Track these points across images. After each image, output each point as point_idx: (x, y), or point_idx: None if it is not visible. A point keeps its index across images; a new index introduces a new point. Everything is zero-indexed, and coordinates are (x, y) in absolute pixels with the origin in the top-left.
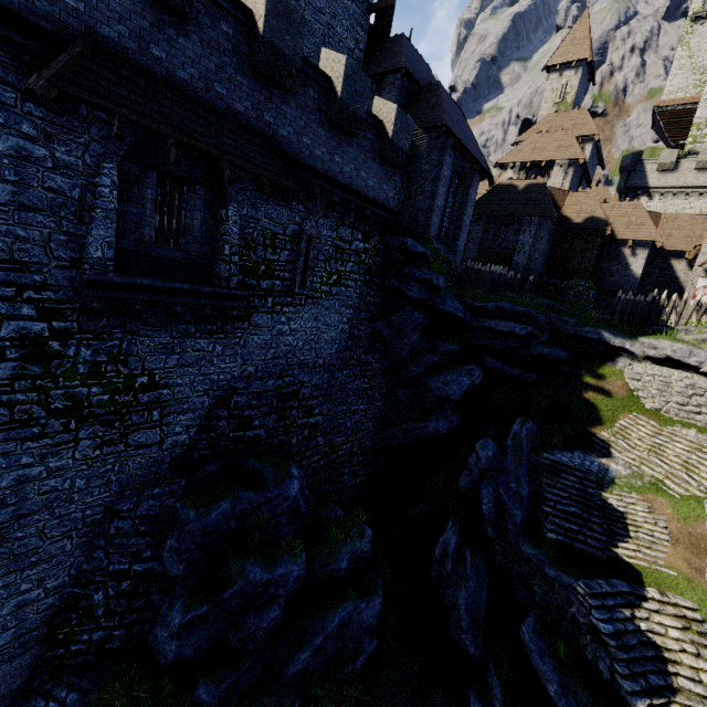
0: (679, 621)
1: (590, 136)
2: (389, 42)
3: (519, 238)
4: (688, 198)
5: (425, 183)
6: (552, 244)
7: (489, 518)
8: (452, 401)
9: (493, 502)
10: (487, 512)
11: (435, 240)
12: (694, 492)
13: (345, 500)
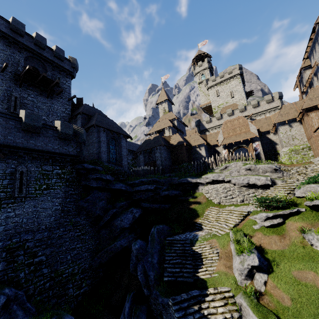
0: (223, 301)
1: (174, 118)
2: (80, 107)
3: (155, 155)
4: (220, 128)
5: (95, 144)
6: (171, 154)
7: (143, 283)
8: (127, 228)
9: (143, 272)
10: (141, 279)
11: (107, 163)
12: (226, 231)
13: (73, 306)
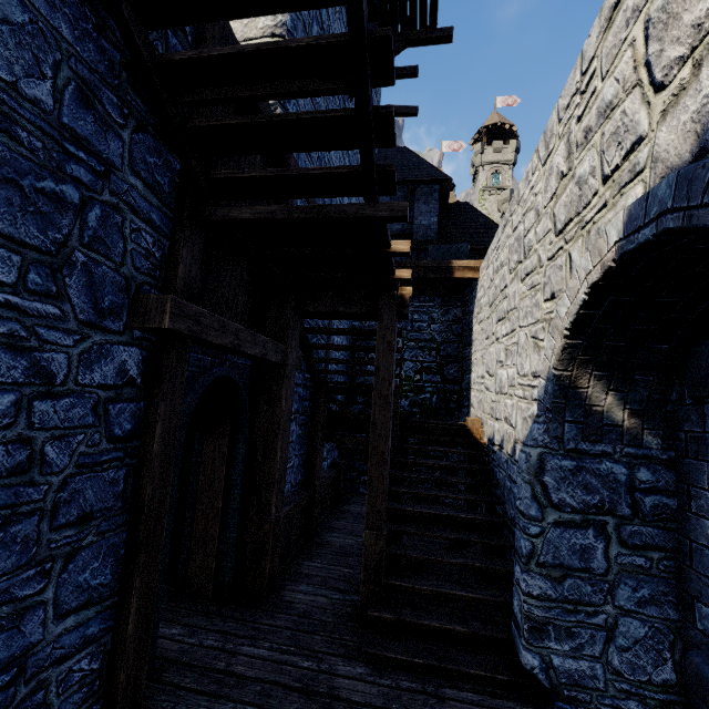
0: None
1: None
2: (391, 151)
3: None
4: None
5: None
6: None
7: None
8: None
9: None
10: None
11: None
12: None
13: None
